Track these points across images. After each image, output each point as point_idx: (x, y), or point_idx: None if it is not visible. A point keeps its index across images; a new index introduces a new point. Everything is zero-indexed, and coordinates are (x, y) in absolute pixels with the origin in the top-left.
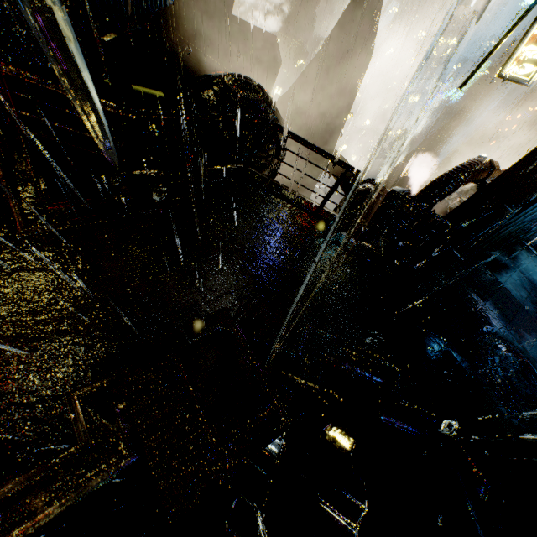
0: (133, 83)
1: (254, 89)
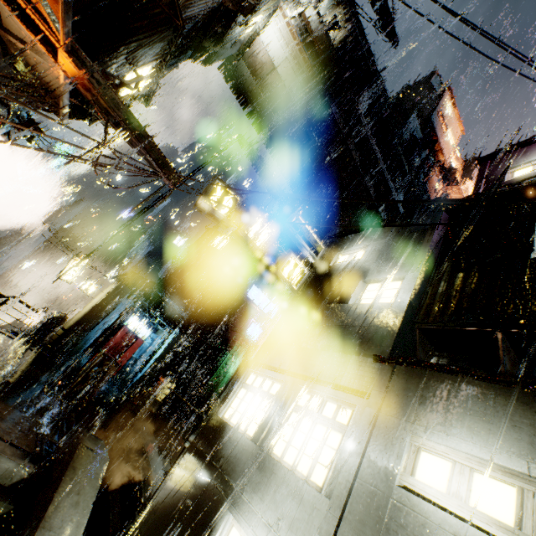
0: None
1: None
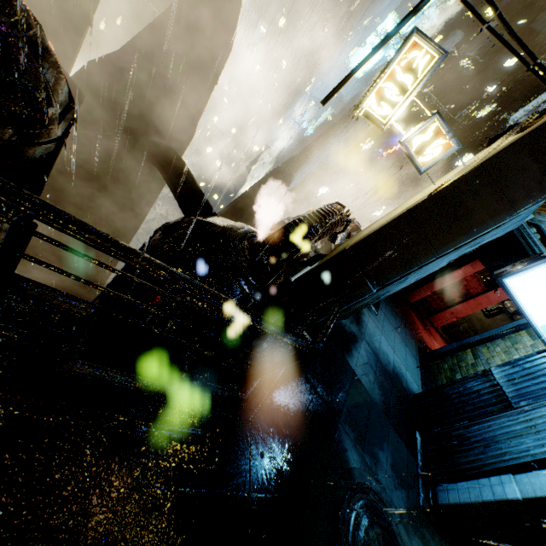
0: None
1: None
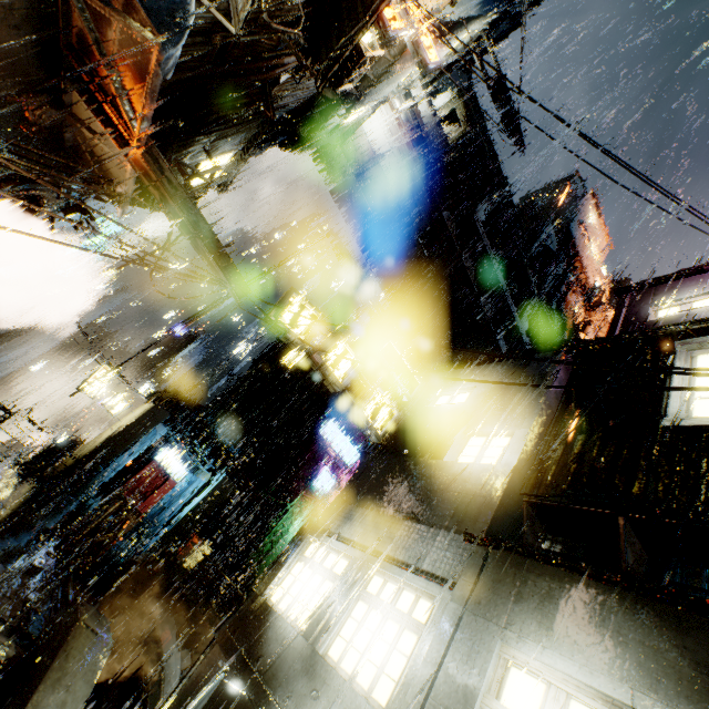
0: None
1: None
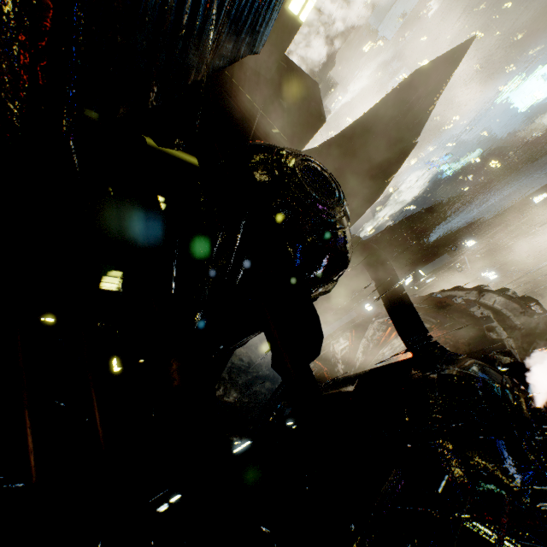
0: (145, 133)
1: (328, 184)
